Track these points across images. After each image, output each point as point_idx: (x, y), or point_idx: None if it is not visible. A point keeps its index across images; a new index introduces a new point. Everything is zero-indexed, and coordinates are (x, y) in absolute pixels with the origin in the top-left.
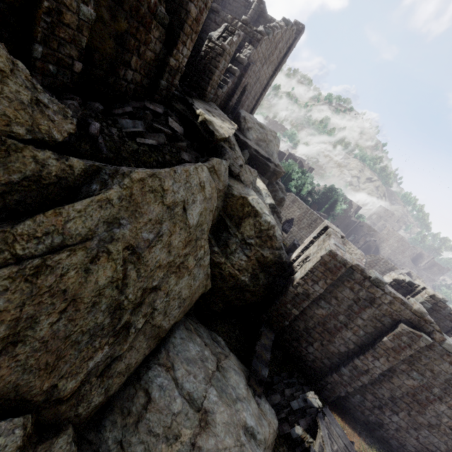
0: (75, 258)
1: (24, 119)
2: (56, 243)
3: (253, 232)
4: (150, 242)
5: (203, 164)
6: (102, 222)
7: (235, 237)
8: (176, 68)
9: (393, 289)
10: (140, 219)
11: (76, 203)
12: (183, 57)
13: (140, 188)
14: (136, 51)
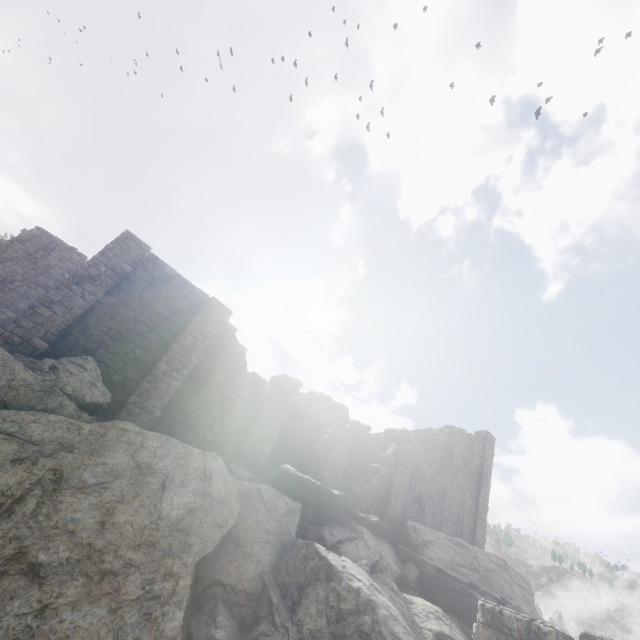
0: (7, 447)
1: (77, 386)
2: (10, 431)
3: (325, 621)
4: (85, 486)
5: (240, 481)
6: (59, 442)
7: (283, 634)
8: (264, 437)
9: None
10: (95, 458)
11: (53, 415)
12: (272, 428)
13: (118, 436)
14: (220, 418)
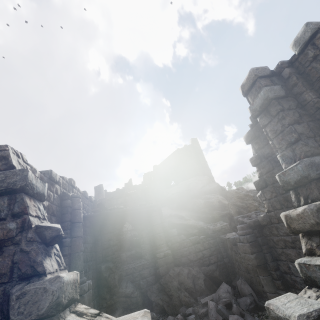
0: None
1: None
2: None
3: None
4: None
5: None
6: None
7: None
8: None
9: (265, 147)
10: None
11: None
12: None
13: None
14: None
